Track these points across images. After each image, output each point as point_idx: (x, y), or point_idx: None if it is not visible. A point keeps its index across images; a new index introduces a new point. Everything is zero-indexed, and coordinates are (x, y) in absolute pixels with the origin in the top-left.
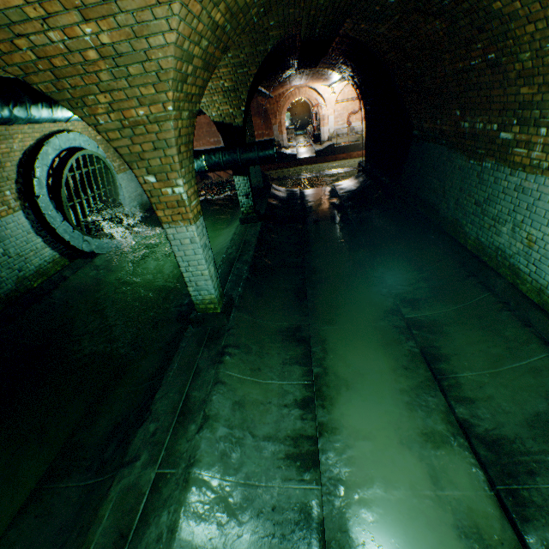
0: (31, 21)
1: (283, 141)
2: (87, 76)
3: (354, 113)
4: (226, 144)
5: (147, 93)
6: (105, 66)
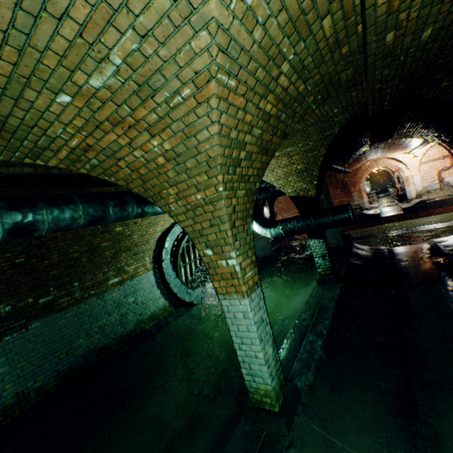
0: (123, 148)
1: (363, 203)
2: (160, 177)
3: (445, 169)
4: (301, 212)
5: (201, 180)
6: (170, 166)
